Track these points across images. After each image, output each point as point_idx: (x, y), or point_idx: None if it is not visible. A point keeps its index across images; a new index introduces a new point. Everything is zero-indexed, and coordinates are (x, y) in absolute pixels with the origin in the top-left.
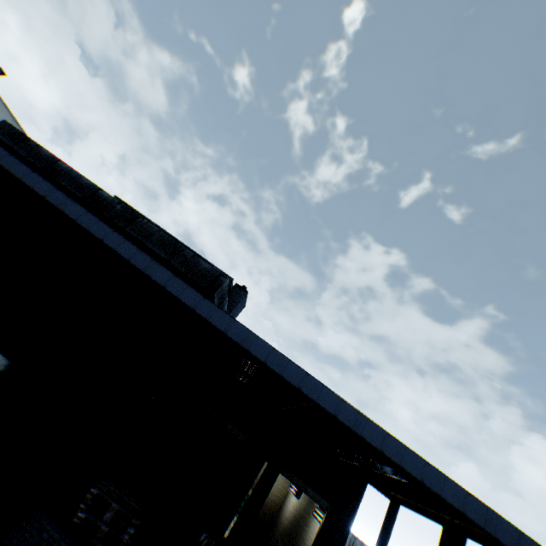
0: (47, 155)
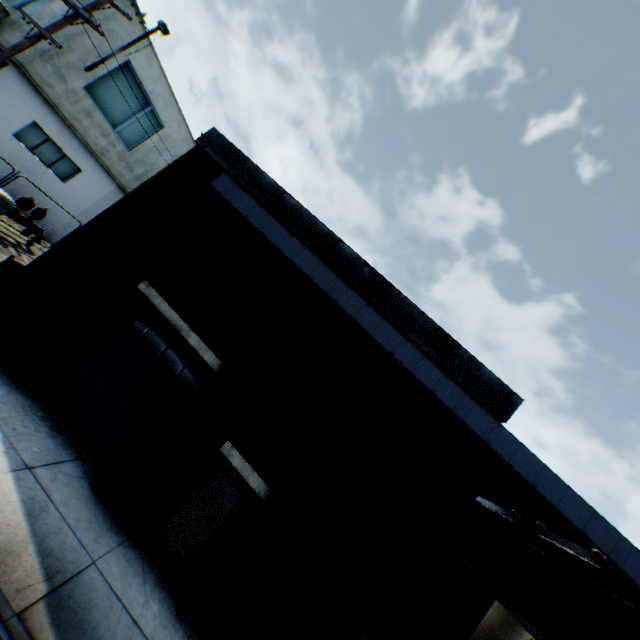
0: (268, 184)
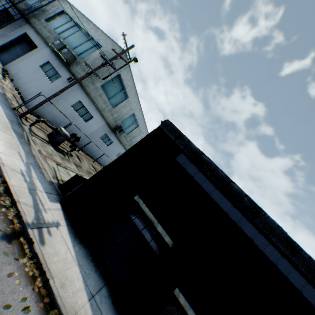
0: (194, 149)
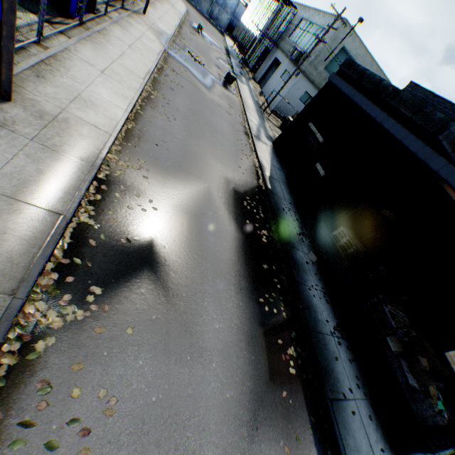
0: (360, 70)
